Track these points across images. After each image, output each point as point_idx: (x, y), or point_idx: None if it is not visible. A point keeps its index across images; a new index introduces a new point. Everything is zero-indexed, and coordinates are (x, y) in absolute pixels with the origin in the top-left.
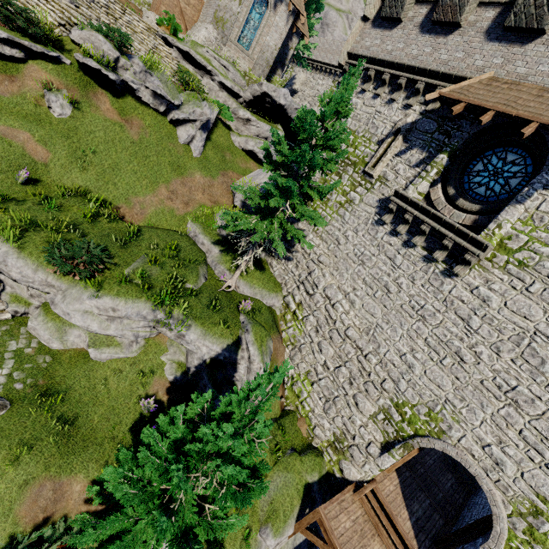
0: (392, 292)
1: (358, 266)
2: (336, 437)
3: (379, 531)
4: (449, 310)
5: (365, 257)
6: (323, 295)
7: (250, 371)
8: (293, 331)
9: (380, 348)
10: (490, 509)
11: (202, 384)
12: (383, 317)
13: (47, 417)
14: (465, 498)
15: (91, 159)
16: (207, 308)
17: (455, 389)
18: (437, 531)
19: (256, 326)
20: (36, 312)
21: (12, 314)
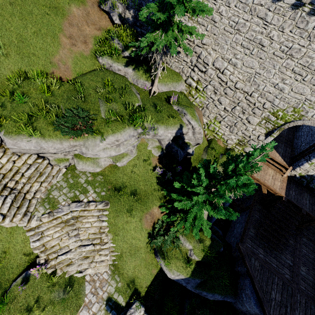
0: (265, 45)
1: (235, 35)
2: (240, 140)
3: (269, 166)
4: (311, 42)
5: (240, 26)
6: (214, 68)
7: (195, 133)
8: (199, 99)
9: (259, 87)
10: (312, 136)
11: (174, 150)
12: (259, 67)
13: (126, 197)
14: (293, 135)
15: (1, 41)
16: (156, 113)
17: (312, 91)
18: (290, 154)
19: (187, 108)
20: (75, 161)
21: (64, 168)
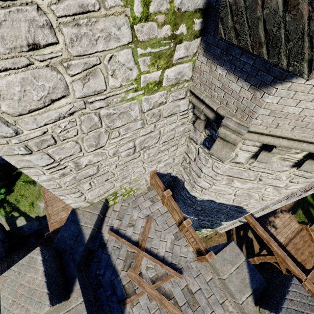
0: None
1: None
2: None
3: None
4: None
5: None
6: None
7: None
8: None
9: None
10: None
11: None
12: None
13: None
14: None
15: None
16: None
17: None
18: None
19: None
20: None
21: None
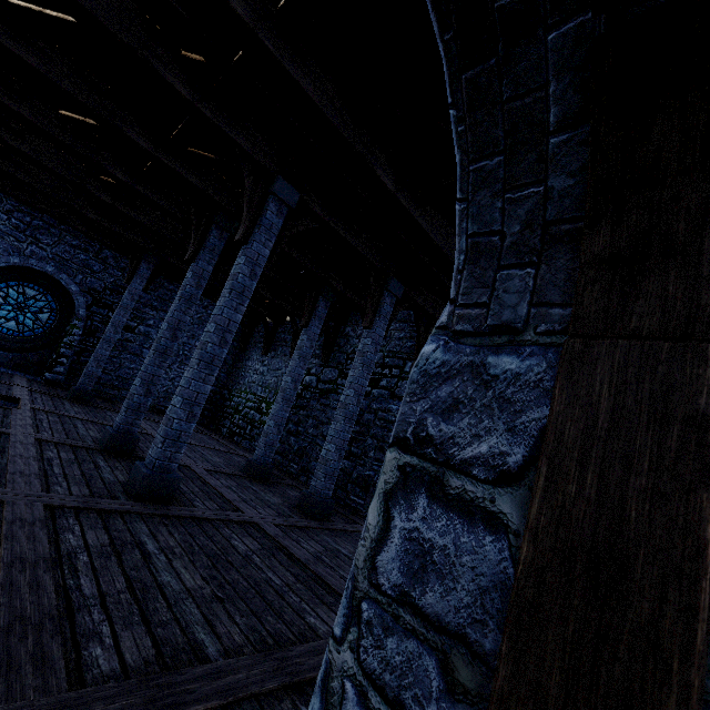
0: None
1: None
2: None
3: None
4: None
5: None
6: None
7: None
8: None
9: None
10: None
11: None
12: None
13: None
14: None
15: None
16: None
17: None
18: None
19: None
20: None
21: None
